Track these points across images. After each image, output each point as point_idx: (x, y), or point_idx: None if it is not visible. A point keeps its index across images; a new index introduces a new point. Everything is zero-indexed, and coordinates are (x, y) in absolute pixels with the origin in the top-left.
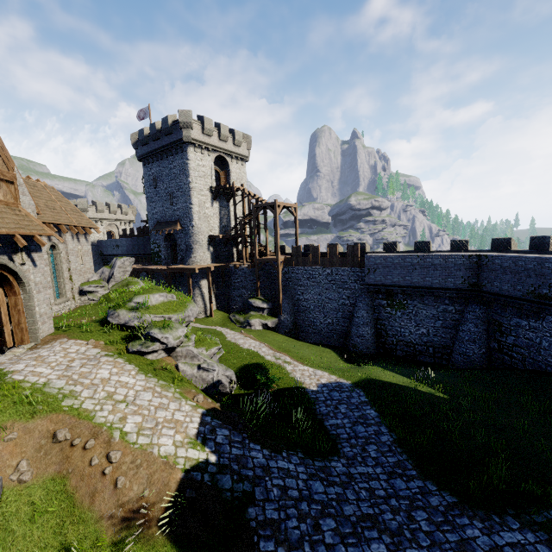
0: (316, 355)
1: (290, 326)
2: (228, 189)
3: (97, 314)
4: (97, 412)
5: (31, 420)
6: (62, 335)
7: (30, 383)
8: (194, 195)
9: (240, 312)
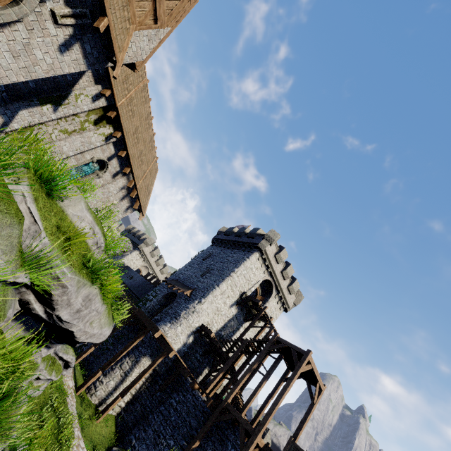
0: None
1: None
2: (257, 308)
3: None
4: None
5: None
6: None
7: None
8: (227, 282)
9: None
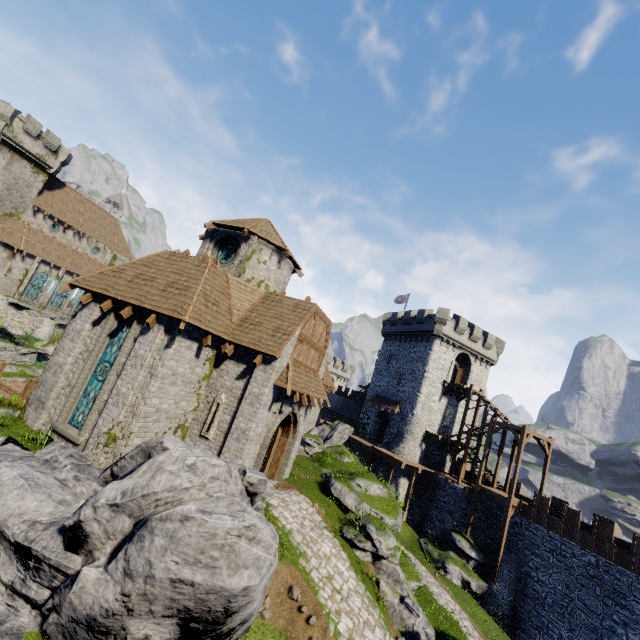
0: None
1: (504, 608)
2: (464, 389)
3: (314, 473)
4: (320, 588)
5: (280, 561)
6: (295, 484)
7: (282, 524)
8: (425, 384)
9: (435, 543)
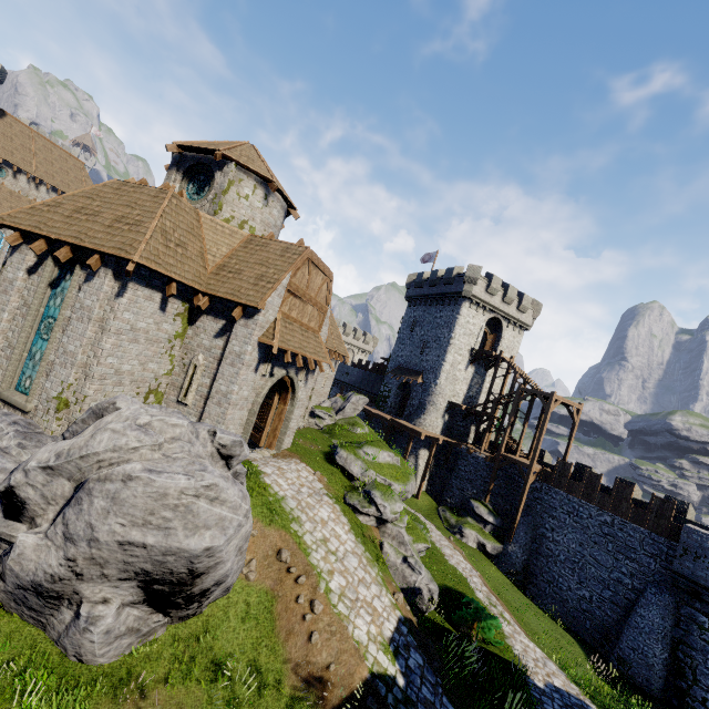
0: (548, 634)
1: (517, 566)
2: (493, 356)
3: (322, 444)
4: (312, 551)
5: (268, 526)
6: (296, 453)
7: (274, 491)
8: (451, 352)
9: (453, 510)
